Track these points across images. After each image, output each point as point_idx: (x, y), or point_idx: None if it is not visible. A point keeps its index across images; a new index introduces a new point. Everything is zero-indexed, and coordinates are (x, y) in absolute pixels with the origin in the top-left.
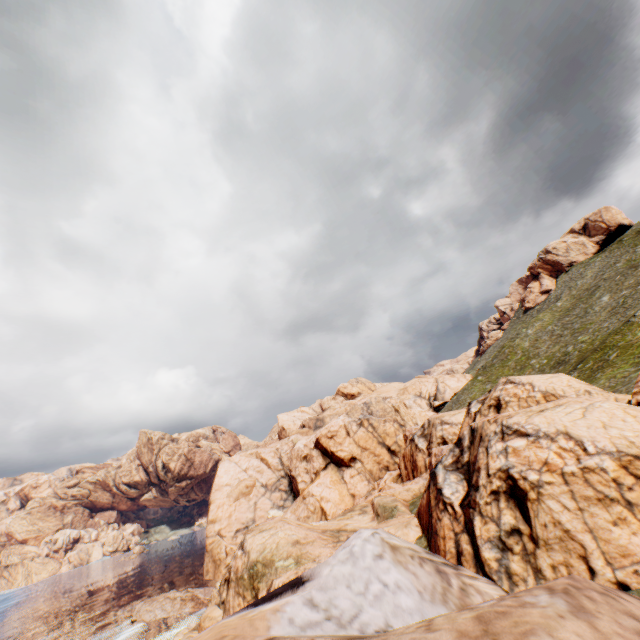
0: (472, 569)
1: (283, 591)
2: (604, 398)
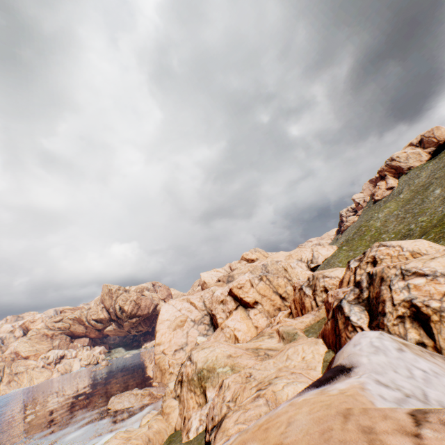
0: None
1: (335, 375)
2: None
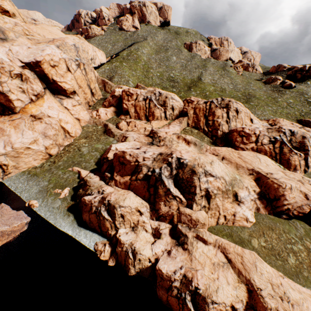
0: (302, 167)
1: None
2: (258, 120)
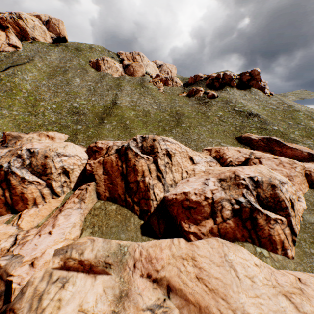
0: (290, 237)
1: None
2: (199, 154)
